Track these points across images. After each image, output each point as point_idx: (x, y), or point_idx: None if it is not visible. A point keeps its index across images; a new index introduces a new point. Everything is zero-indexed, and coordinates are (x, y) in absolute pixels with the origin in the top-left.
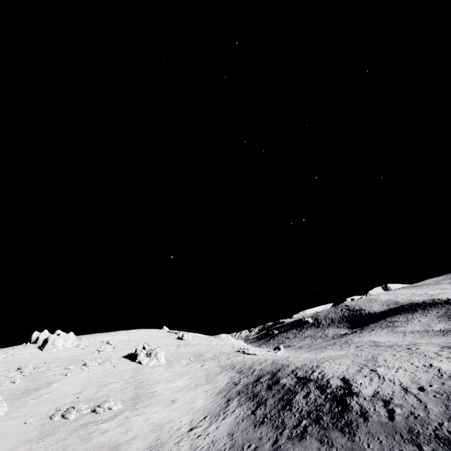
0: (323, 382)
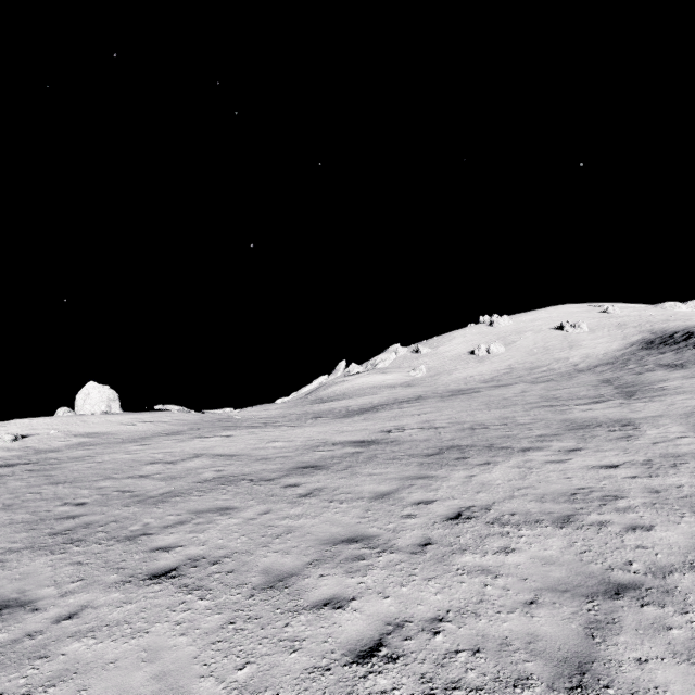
0: (694, 334)
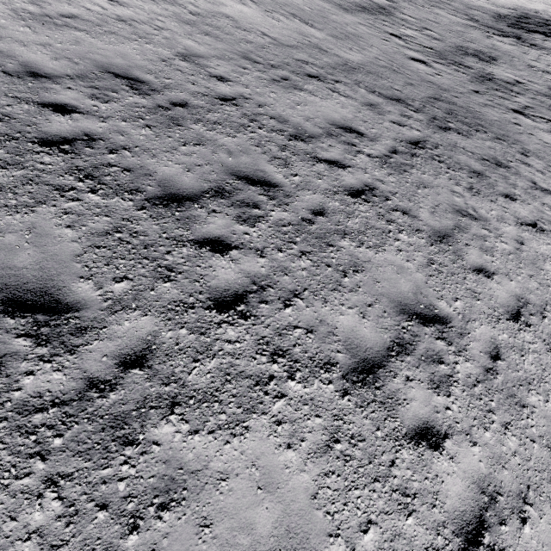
0: None
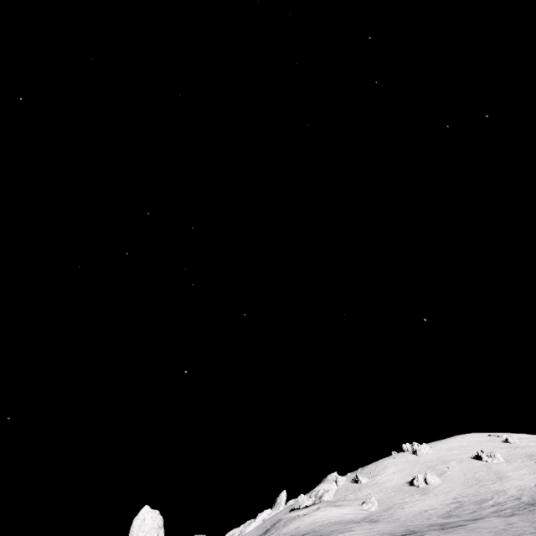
0: None
